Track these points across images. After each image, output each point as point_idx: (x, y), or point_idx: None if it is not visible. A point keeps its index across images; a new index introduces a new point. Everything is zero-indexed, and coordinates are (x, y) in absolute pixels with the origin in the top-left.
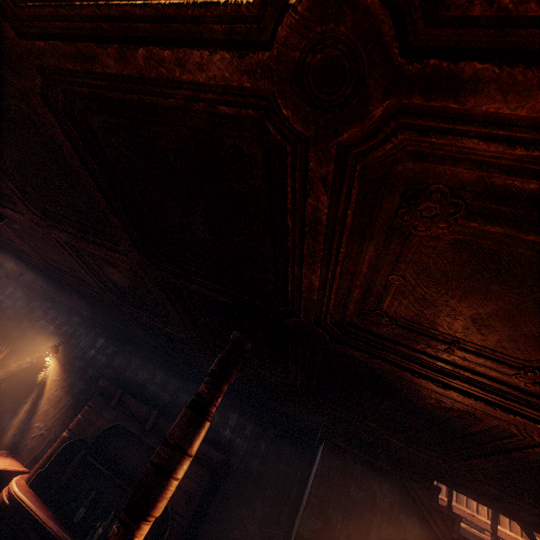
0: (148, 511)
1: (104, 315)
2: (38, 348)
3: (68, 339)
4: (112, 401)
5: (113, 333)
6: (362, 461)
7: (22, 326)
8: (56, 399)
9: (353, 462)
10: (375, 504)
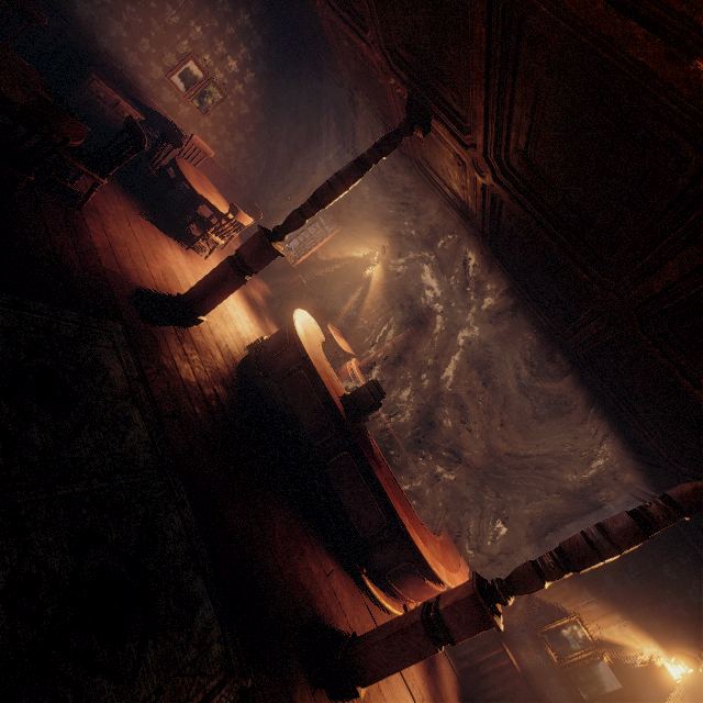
0: (579, 571)
1: (445, 237)
2: (364, 239)
3: (393, 241)
4: (434, 339)
5: (441, 256)
6: (695, 557)
7: (350, 204)
8: (377, 303)
9: (684, 552)
10: (683, 592)
